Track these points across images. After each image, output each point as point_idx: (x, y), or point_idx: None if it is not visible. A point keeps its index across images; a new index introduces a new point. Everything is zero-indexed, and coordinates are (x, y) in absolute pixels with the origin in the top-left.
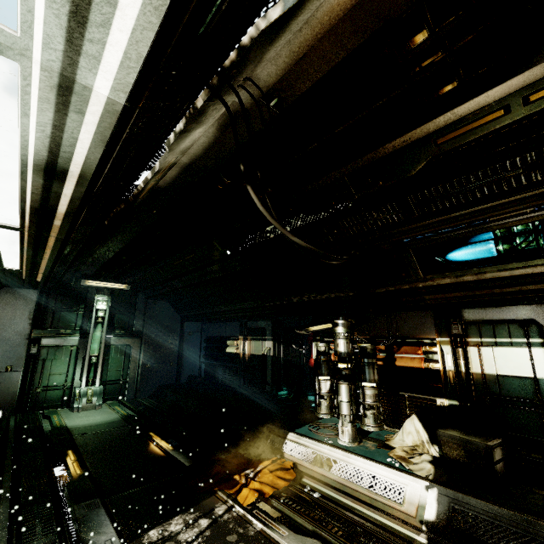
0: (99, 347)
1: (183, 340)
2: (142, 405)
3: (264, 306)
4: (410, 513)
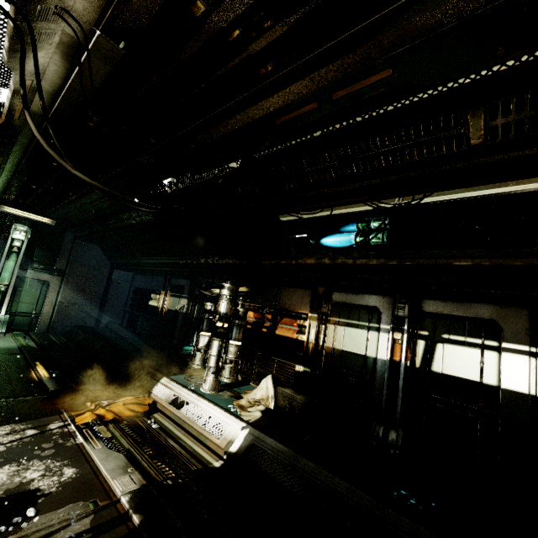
0: (11, 276)
1: (109, 287)
2: (49, 340)
3: (179, 263)
4: (221, 446)
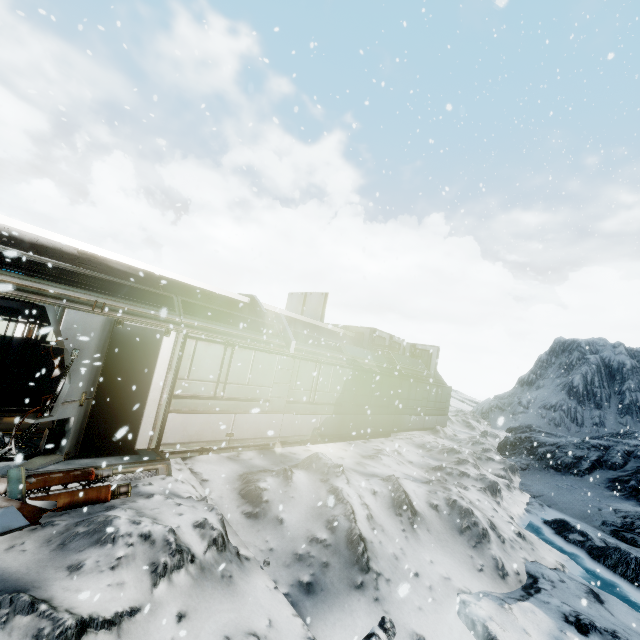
0: None
1: None
2: None
3: None
4: None
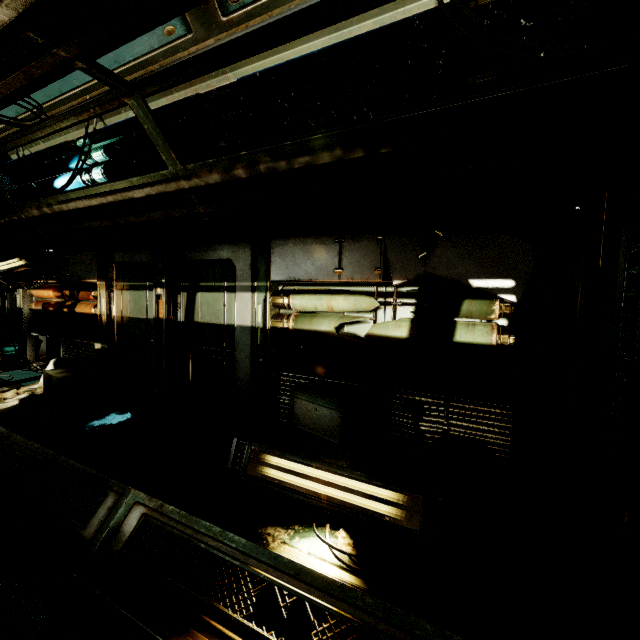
0: None
1: None
2: None
3: None
4: None
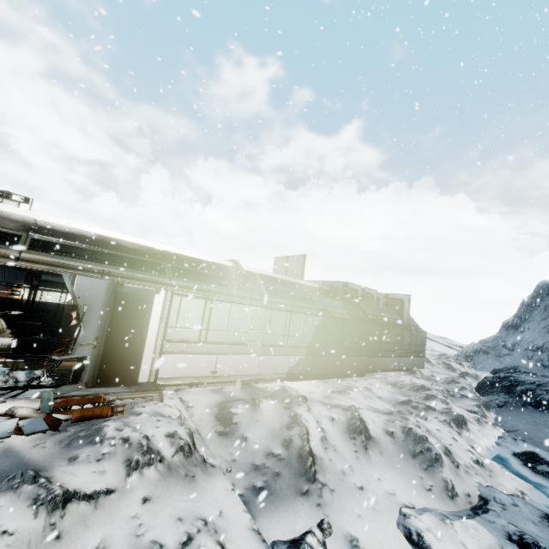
0: None
1: None
2: None
3: None
4: (5, 348)
